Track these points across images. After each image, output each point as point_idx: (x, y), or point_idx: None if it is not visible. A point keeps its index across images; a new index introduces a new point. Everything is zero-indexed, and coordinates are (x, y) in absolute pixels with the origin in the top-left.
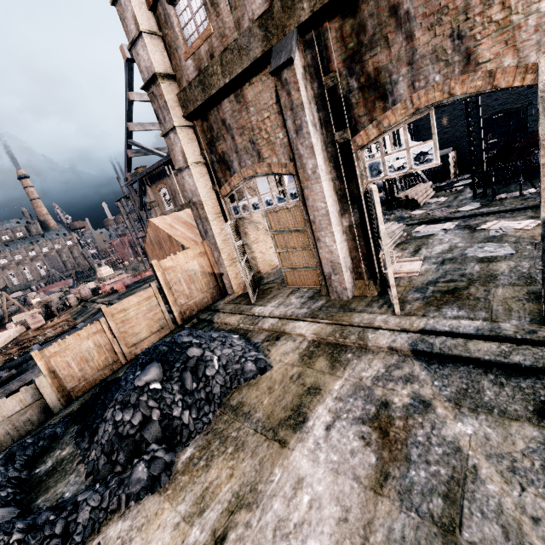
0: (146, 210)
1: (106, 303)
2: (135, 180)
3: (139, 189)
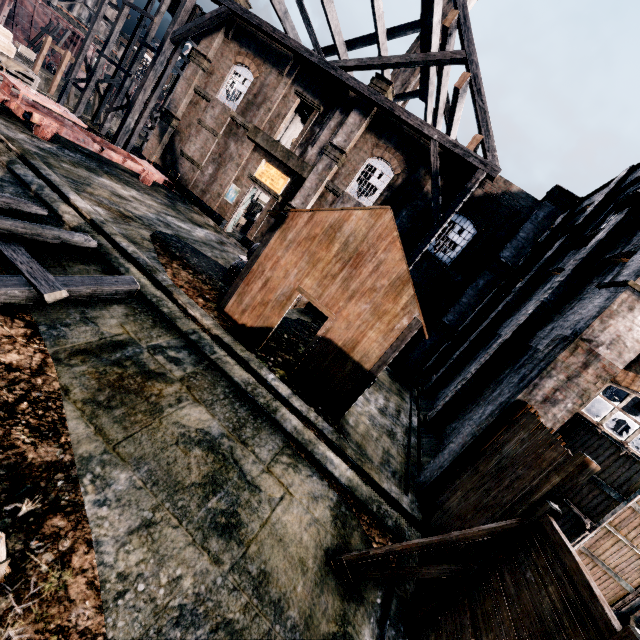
0: (178, 51)
1: (4, 141)
2: (223, 1)
3: (210, 17)
